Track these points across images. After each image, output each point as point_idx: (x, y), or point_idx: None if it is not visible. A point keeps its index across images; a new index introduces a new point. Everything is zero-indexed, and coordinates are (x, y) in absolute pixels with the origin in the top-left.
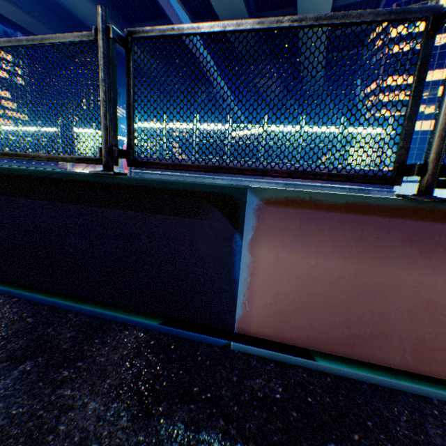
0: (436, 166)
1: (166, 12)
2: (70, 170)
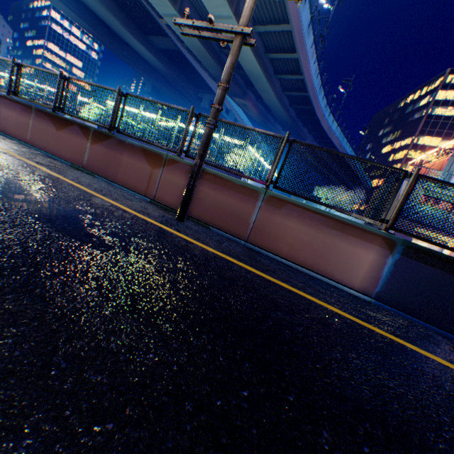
0: (9, 90)
1: (168, 33)
2: None
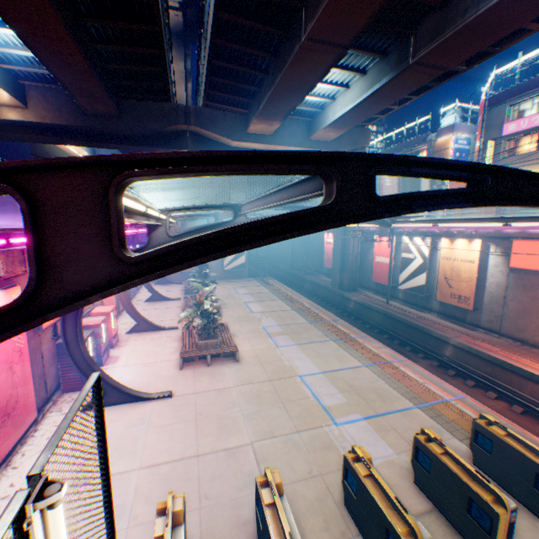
0: None
1: None
2: (433, 142)
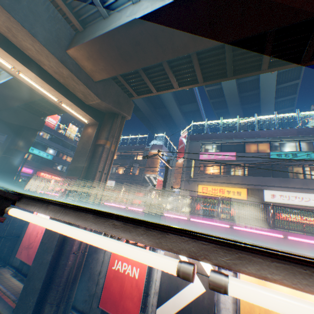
0: None
1: (196, 100)
2: (148, 151)
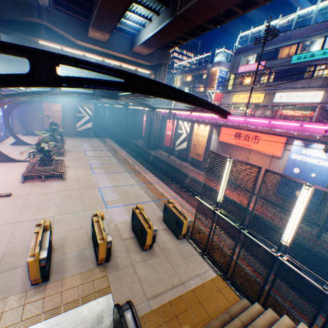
0: None
1: None
2: (210, 70)
